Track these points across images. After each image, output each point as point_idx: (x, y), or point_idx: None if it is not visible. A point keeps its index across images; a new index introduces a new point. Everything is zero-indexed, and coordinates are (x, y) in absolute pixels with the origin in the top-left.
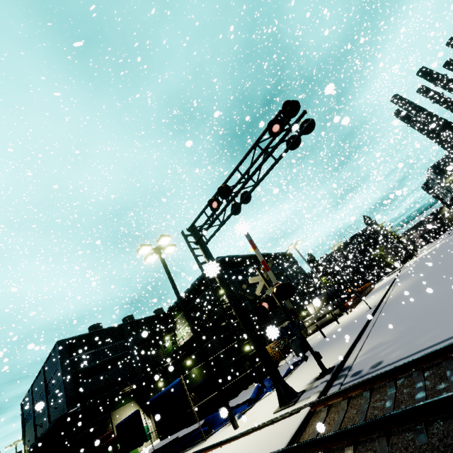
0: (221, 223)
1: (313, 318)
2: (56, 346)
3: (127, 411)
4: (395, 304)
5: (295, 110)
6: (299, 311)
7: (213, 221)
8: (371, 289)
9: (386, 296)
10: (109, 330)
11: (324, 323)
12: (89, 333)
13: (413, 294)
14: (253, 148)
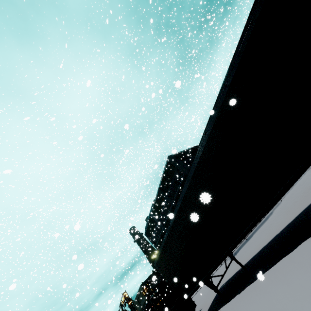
0: None
1: None
2: (169, 159)
3: None
4: None
5: None
6: None
7: None
8: None
9: None
10: (188, 151)
11: None
12: (179, 152)
13: None
14: None
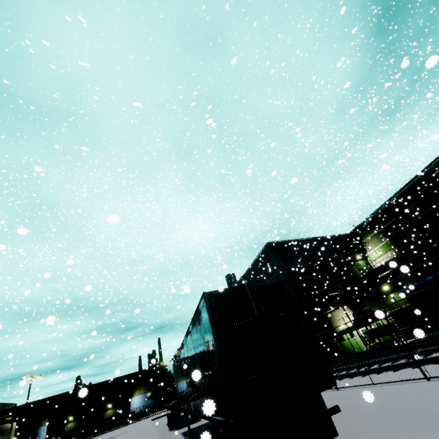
0: None
1: None
2: (267, 247)
3: (342, 311)
4: None
5: None
6: None
7: None
8: None
9: None
10: (302, 242)
11: None
12: (288, 240)
13: None
14: None
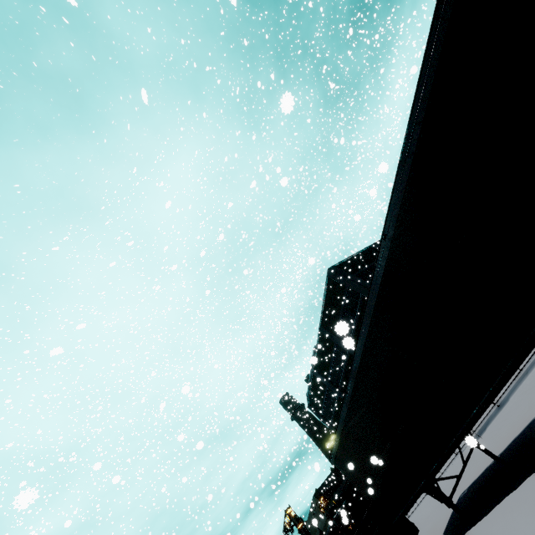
0: None
1: None
2: (330, 274)
3: None
4: None
5: None
6: None
7: None
8: None
9: None
10: (363, 254)
11: None
12: (347, 259)
13: None
14: None
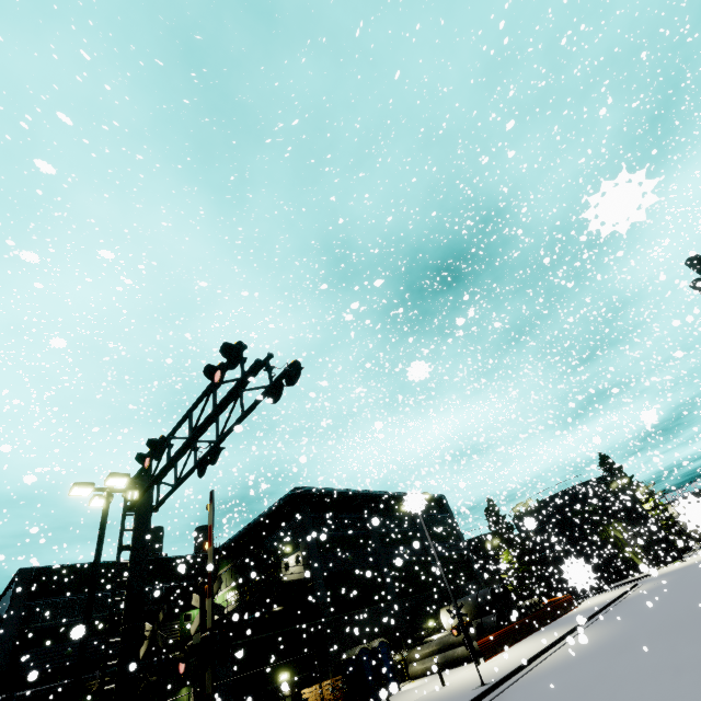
0: (174, 484)
1: (434, 644)
2: (16, 576)
3: None
4: (508, 700)
5: (237, 358)
6: (422, 617)
7: (148, 485)
8: (566, 609)
9: (539, 658)
10: (106, 567)
11: (449, 661)
12: (74, 564)
13: (540, 693)
14: (209, 389)
